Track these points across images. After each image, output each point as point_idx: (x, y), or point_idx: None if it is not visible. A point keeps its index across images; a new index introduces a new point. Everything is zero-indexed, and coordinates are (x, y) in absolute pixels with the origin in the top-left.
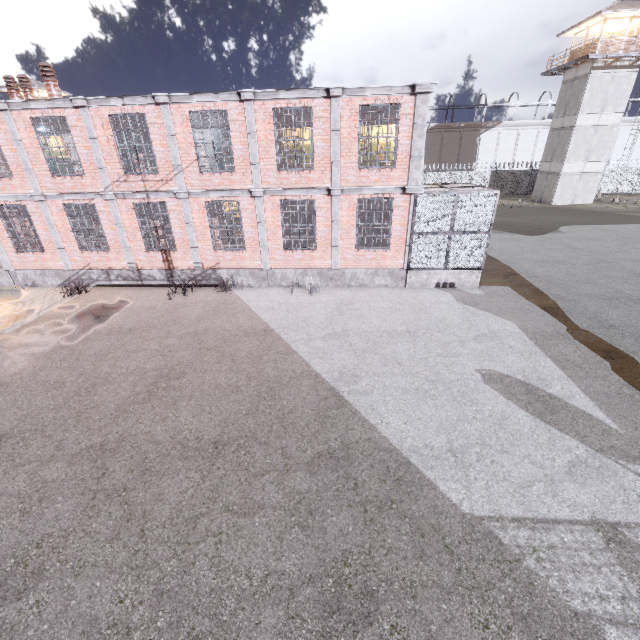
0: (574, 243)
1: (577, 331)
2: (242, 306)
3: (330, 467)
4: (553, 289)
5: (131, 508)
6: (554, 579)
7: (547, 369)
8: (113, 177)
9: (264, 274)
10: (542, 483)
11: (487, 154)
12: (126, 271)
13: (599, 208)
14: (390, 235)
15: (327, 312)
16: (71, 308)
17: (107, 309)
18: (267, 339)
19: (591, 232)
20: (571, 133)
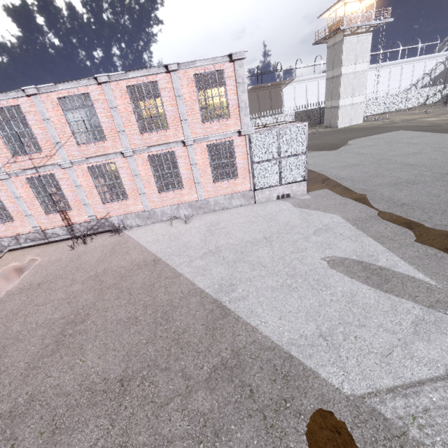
0: (360, 150)
1: (382, 212)
2: (133, 243)
3: (226, 379)
4: (357, 185)
5: None
6: (439, 445)
7: (371, 246)
8: (3, 160)
9: (147, 214)
10: (399, 348)
11: (289, 101)
12: (32, 234)
13: (367, 125)
14: (236, 167)
15: (201, 235)
16: None
17: (18, 270)
18: (156, 268)
19: (368, 141)
20: (340, 79)
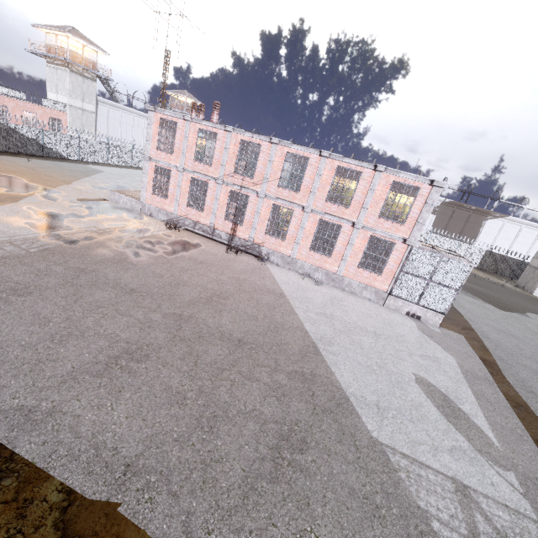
0: (535, 328)
1: (502, 384)
2: (270, 274)
3: (301, 380)
4: (498, 351)
5: (192, 350)
6: (413, 488)
7: (465, 394)
8: (226, 172)
9: (290, 260)
10: (429, 446)
11: (488, 236)
12: (206, 227)
13: None
14: (385, 266)
15: (323, 299)
16: (170, 236)
17: (189, 245)
18: (281, 299)
19: None
20: None
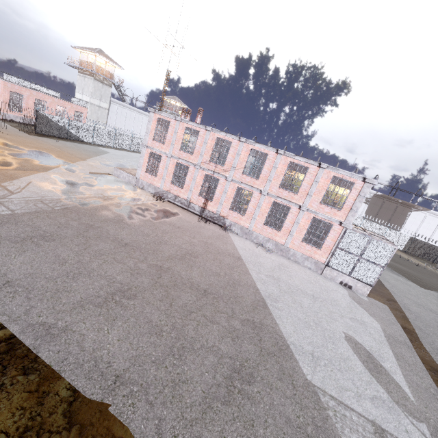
0: None
1: (419, 349)
2: (231, 241)
3: (251, 327)
4: (417, 321)
5: (168, 294)
6: (339, 425)
7: (387, 354)
8: (204, 160)
9: (247, 231)
10: (353, 393)
11: (412, 225)
12: (184, 200)
13: None
14: (324, 242)
15: (272, 265)
16: (156, 205)
17: (170, 213)
18: (238, 262)
19: None
20: None
